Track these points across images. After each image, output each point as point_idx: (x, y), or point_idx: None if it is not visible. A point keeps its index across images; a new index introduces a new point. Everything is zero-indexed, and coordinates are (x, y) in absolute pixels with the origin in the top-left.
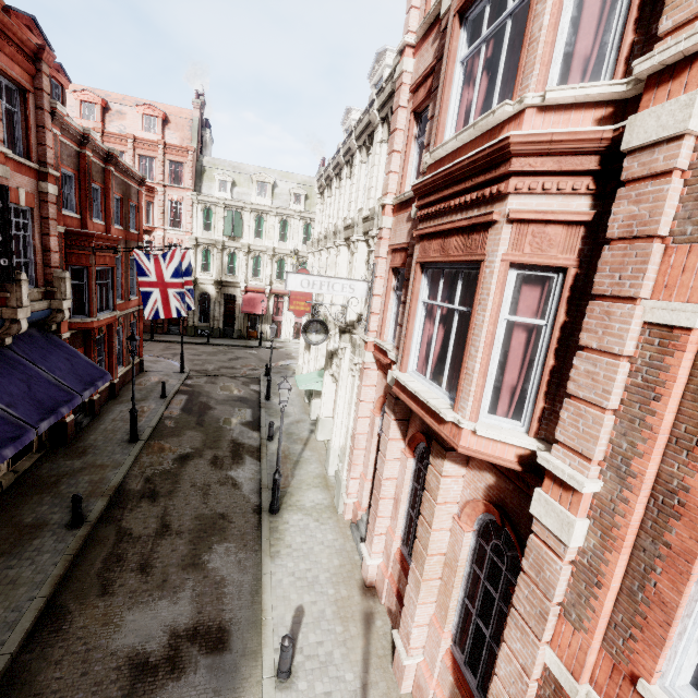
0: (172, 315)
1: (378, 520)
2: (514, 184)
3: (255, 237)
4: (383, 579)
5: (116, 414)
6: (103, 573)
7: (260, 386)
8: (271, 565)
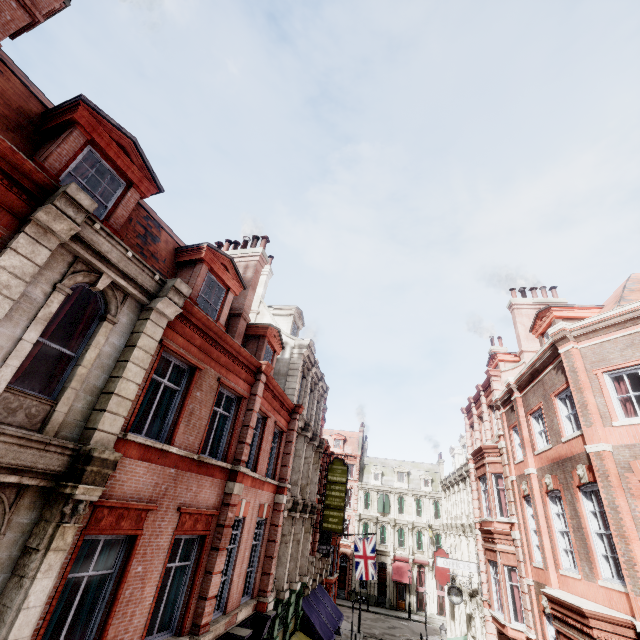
0: (369, 577)
1: None
2: (496, 541)
3: (398, 512)
4: None
5: None
6: None
7: None
8: None
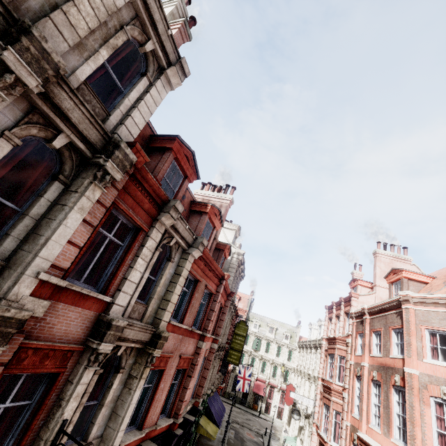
0: (244, 391)
1: None
2: (332, 395)
3: (265, 351)
4: None
5: None
6: None
7: (263, 439)
8: None
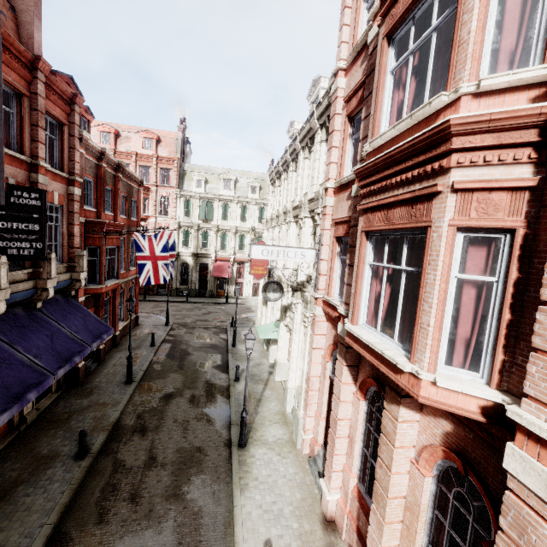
0: (161, 281)
1: (335, 458)
2: (456, 159)
3: (222, 219)
4: (342, 515)
5: (116, 360)
6: (100, 501)
7: (227, 335)
8: (241, 497)
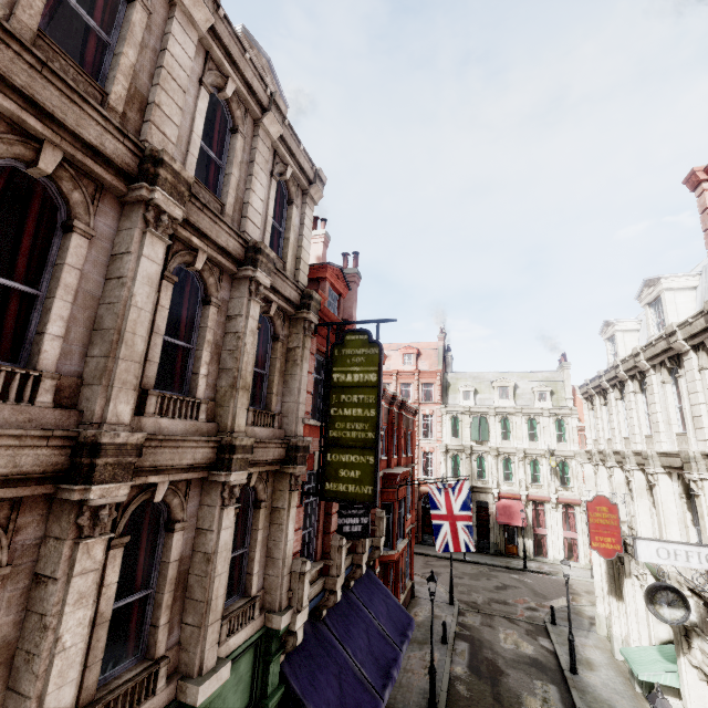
0: (461, 549)
1: None
2: None
3: (502, 438)
4: None
5: (404, 661)
6: None
7: (551, 641)
8: None
